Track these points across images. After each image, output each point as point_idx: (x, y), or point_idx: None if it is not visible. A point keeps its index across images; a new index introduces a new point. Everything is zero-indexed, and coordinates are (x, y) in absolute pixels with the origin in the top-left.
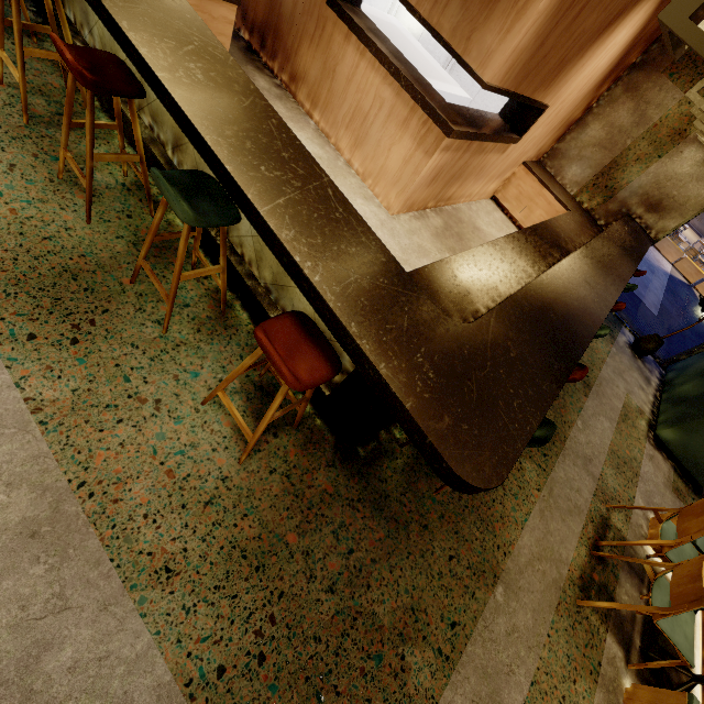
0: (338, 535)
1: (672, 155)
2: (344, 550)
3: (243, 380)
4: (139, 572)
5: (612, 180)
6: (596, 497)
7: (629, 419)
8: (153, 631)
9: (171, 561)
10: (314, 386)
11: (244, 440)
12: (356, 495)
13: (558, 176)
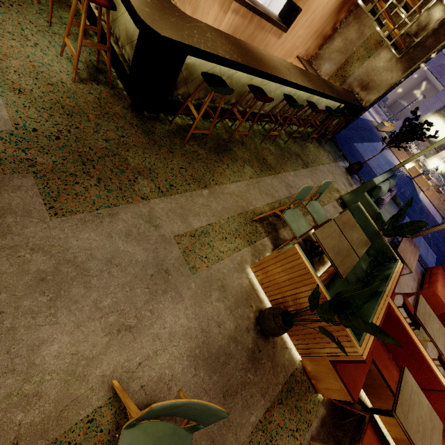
0: (118, 128)
1: (375, 56)
2: (120, 134)
3: (87, 60)
4: (5, 84)
5: (345, 72)
6: (287, 199)
7: (328, 189)
8: (5, 102)
9: (23, 89)
10: (96, 2)
11: (79, 77)
12: (136, 124)
13: (318, 70)
